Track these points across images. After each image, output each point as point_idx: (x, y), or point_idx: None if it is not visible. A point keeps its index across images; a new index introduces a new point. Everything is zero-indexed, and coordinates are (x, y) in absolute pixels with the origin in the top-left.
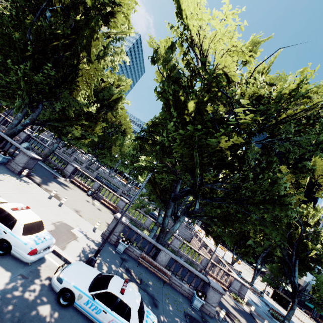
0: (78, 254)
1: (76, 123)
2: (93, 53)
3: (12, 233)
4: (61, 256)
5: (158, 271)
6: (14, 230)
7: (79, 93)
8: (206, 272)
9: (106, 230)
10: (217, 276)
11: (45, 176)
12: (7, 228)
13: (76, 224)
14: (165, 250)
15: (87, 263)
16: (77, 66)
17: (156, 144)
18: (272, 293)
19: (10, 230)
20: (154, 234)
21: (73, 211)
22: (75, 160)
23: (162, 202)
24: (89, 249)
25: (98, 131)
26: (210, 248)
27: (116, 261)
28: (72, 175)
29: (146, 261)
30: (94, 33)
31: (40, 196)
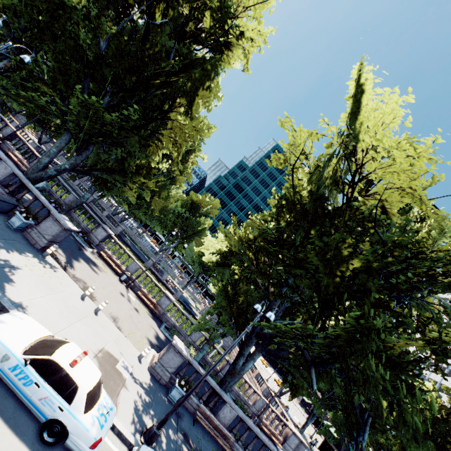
0: (132, 417)
1: (133, 179)
2: (199, 104)
3: (71, 411)
4: (115, 426)
5: (218, 435)
6: (73, 406)
7: (160, 151)
8: (259, 418)
9: (157, 362)
10: (271, 426)
11: (68, 247)
12: (64, 400)
13: (120, 350)
14: (231, 402)
15: (146, 439)
16: (168, 113)
17: (281, 287)
18: (321, 444)
19: (68, 404)
20: (202, 356)
21: (112, 322)
22: (94, 202)
23: (235, 327)
24: (141, 403)
25: (150, 185)
26: (258, 372)
27: (171, 421)
28: (102, 244)
29: (205, 417)
30: (208, 78)
31: (71, 295)
